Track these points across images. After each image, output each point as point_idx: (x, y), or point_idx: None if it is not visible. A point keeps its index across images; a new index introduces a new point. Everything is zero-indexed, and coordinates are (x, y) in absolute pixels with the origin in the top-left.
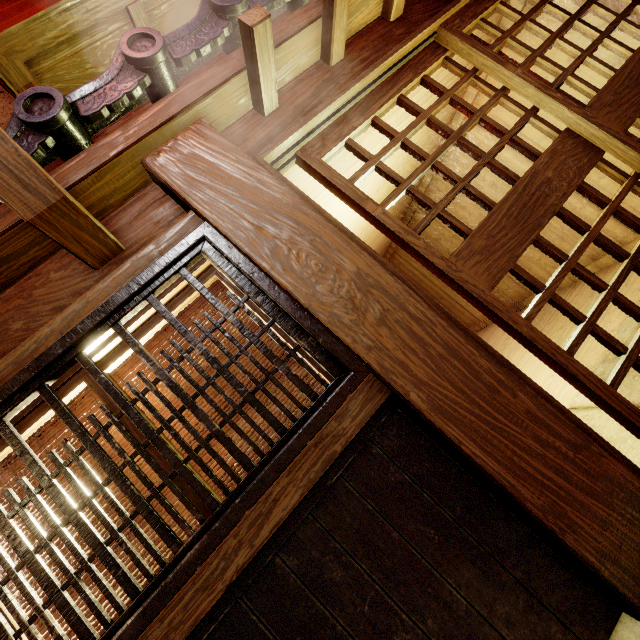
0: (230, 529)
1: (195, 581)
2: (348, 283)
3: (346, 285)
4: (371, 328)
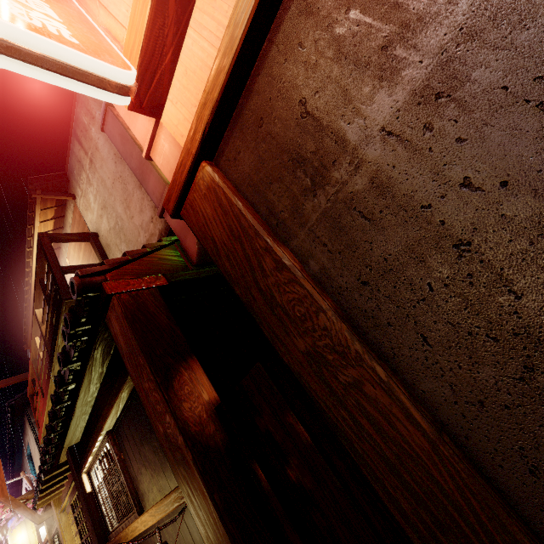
0: None
1: None
2: None
3: None
4: None
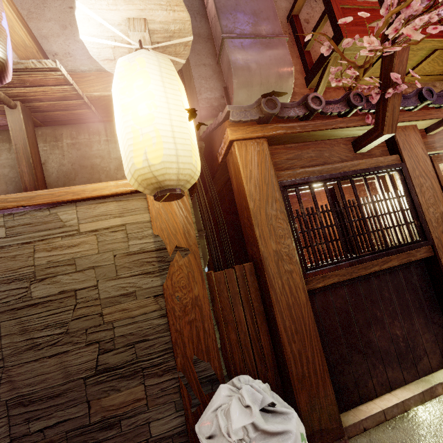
0: (379, 258)
1: (363, 265)
2: (439, 213)
3: (438, 214)
4: (439, 232)
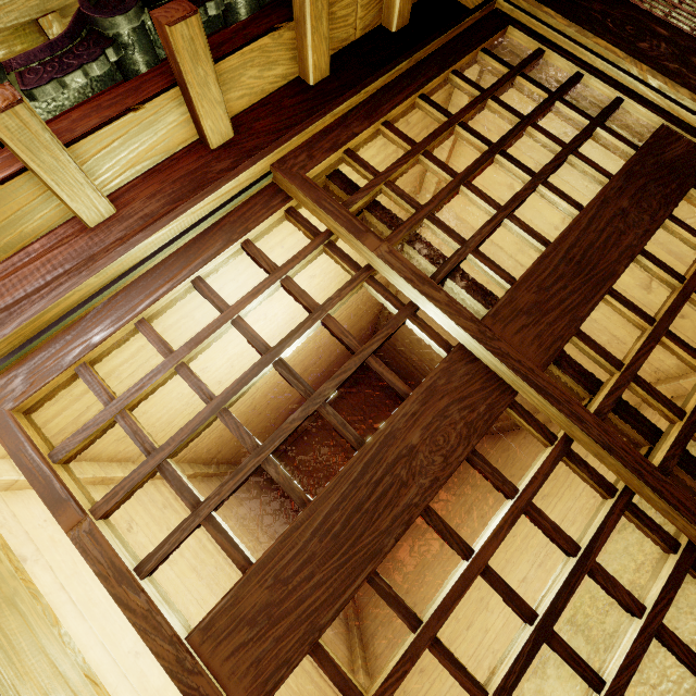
0: None
1: None
2: None
3: None
4: None
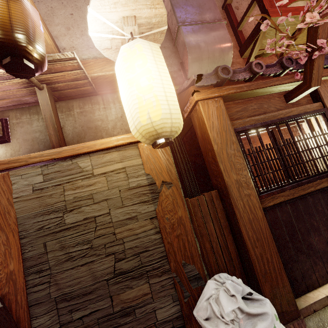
0: (314, 181)
1: (301, 187)
2: None
3: None
4: None
